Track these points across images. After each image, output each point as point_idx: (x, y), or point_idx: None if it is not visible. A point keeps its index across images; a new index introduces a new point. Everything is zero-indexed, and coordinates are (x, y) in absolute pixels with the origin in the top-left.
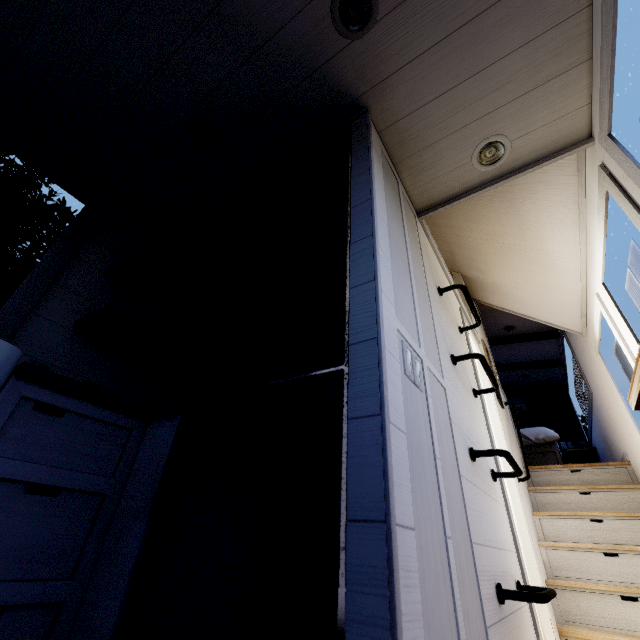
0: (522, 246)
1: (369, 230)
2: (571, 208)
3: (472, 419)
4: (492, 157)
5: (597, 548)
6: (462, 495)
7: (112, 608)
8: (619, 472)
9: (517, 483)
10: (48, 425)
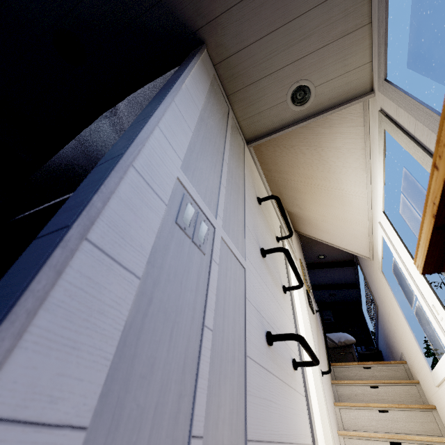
0: (327, 186)
1: (168, 89)
2: (360, 154)
3: (277, 309)
4: (302, 99)
5: (384, 437)
6: (245, 379)
7: None
8: (399, 369)
9: (320, 375)
10: None
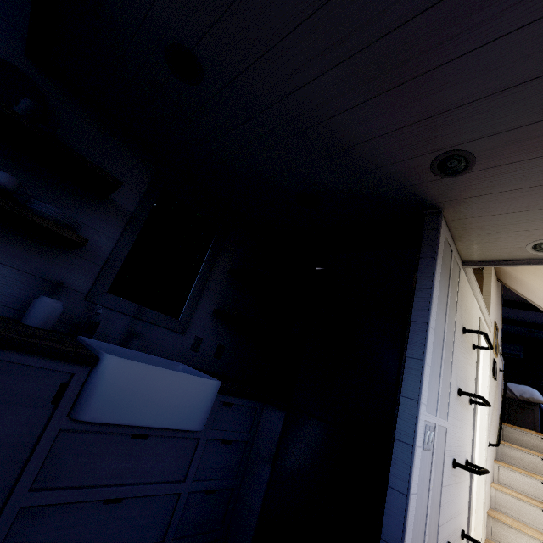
0: None
1: (421, 354)
2: None
3: (462, 429)
4: None
5: (538, 506)
6: (440, 499)
7: (257, 502)
8: None
9: (487, 449)
10: (228, 412)
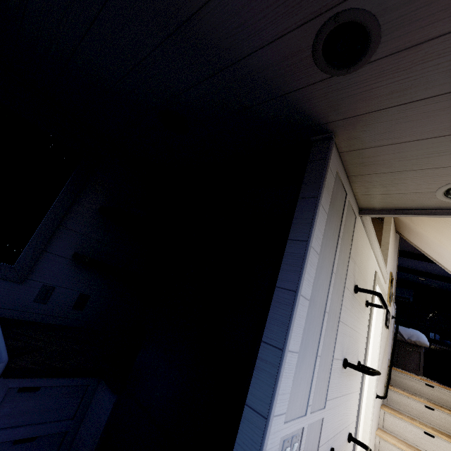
0: None
1: (281, 340)
2: None
3: (346, 403)
4: None
5: None
6: None
7: None
8: None
9: (374, 403)
10: (28, 399)
